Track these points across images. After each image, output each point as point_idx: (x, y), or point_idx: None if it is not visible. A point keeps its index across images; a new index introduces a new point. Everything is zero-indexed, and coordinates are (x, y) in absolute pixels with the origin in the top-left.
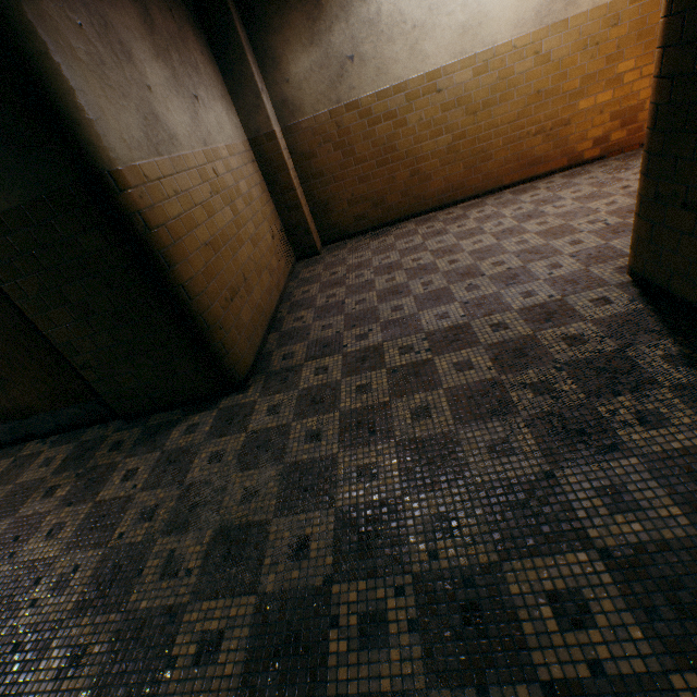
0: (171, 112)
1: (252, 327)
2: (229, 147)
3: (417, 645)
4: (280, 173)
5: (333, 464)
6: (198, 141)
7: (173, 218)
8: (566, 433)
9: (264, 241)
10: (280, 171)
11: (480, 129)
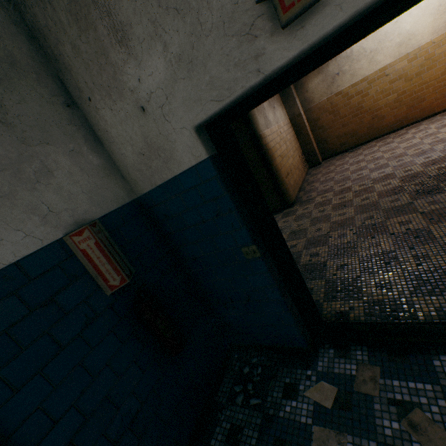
0: (269, 115)
1: (293, 187)
2: (283, 123)
3: (355, 236)
4: (302, 130)
5: (329, 215)
6: (275, 122)
7: (272, 147)
8: (423, 193)
9: (296, 158)
10: (302, 129)
11: (415, 87)
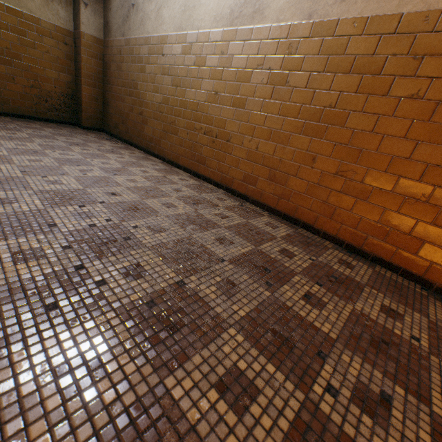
0: None
1: None
2: (15, 10)
3: None
4: (79, 62)
5: None
6: None
7: None
8: None
9: (7, 76)
10: (80, 60)
11: (177, 102)
